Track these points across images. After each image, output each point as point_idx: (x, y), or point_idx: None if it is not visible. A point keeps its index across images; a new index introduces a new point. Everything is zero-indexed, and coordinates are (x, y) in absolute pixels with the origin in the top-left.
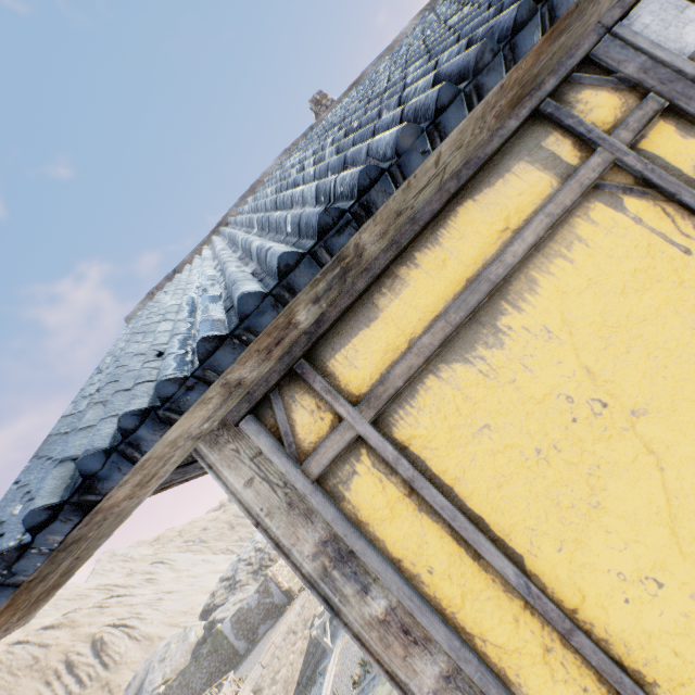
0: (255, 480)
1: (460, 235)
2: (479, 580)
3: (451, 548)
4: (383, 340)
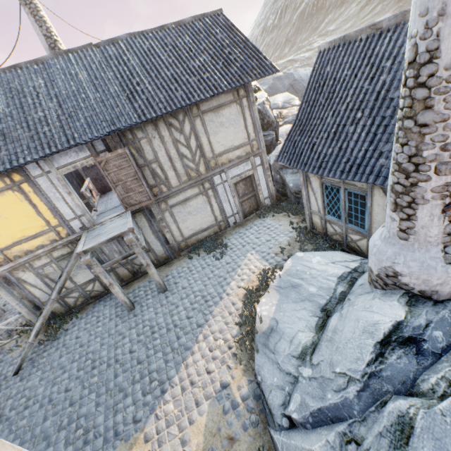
0: None
1: None
2: None
3: None
4: None
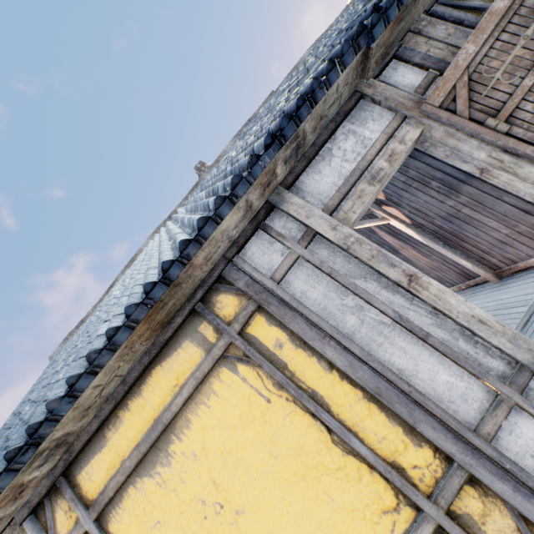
0: None
1: (153, 388)
2: None
3: None
4: (108, 460)
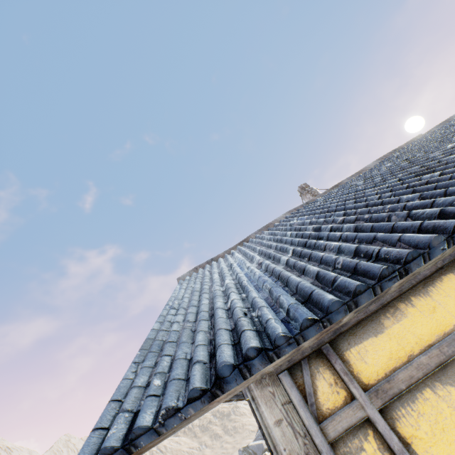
0: (283, 422)
1: (446, 293)
2: None
3: None
4: (387, 349)
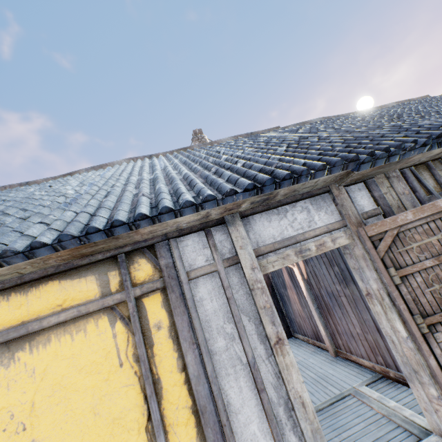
0: None
1: (40, 295)
2: None
3: None
4: None
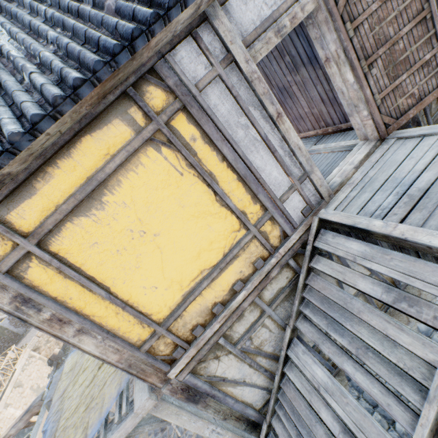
0: None
1: (84, 153)
2: (92, 298)
3: (80, 289)
4: (41, 205)
